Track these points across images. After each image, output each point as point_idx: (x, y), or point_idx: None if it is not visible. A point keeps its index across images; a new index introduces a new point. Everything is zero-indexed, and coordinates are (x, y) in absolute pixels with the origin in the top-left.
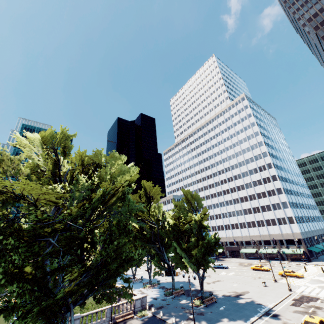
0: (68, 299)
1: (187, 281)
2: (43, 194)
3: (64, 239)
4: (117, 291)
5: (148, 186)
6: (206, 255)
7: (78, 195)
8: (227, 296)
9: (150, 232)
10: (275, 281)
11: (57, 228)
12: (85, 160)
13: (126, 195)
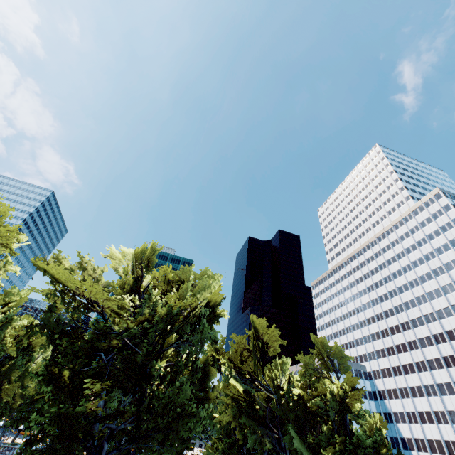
0: (105, 445)
1: None
2: (106, 300)
3: (120, 362)
4: (157, 451)
5: (260, 324)
6: None
7: (147, 313)
8: None
9: (266, 406)
10: None
11: (115, 345)
12: (169, 276)
13: (201, 320)
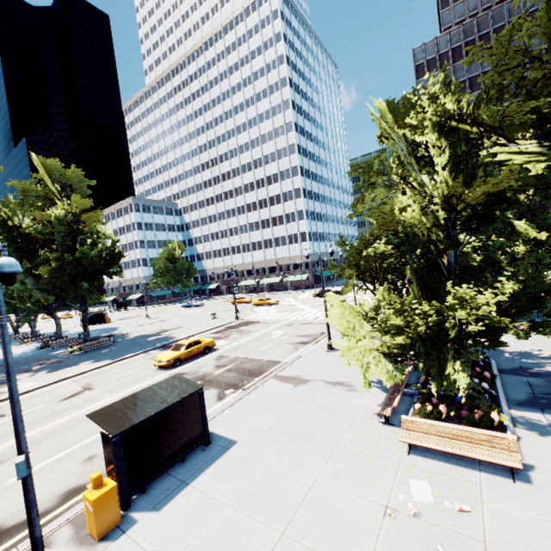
0: None
1: (112, 327)
2: None
3: None
4: None
5: None
6: (79, 278)
7: None
8: (141, 336)
9: None
10: (237, 311)
11: None
12: None
13: None
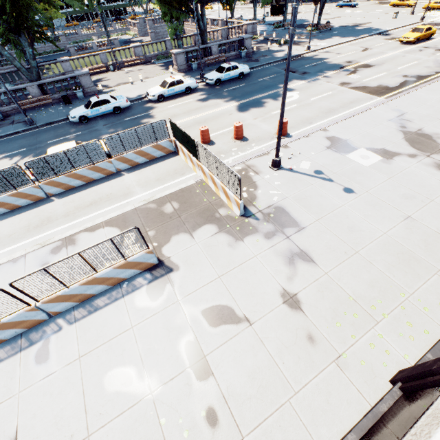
0: None
1: (298, 19)
2: None
3: None
4: None
5: None
6: None
7: None
8: (344, 26)
9: None
10: (412, 14)
11: None
12: None
13: None
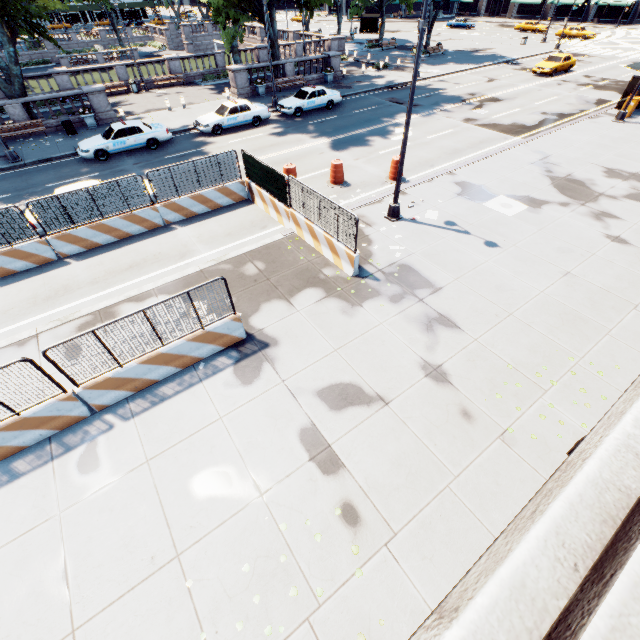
0: None
1: (399, 39)
2: None
3: None
4: None
5: None
6: None
7: None
8: (460, 51)
9: None
10: (544, 41)
11: None
12: None
13: None
